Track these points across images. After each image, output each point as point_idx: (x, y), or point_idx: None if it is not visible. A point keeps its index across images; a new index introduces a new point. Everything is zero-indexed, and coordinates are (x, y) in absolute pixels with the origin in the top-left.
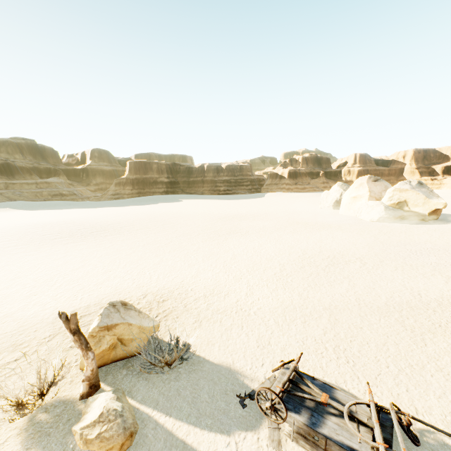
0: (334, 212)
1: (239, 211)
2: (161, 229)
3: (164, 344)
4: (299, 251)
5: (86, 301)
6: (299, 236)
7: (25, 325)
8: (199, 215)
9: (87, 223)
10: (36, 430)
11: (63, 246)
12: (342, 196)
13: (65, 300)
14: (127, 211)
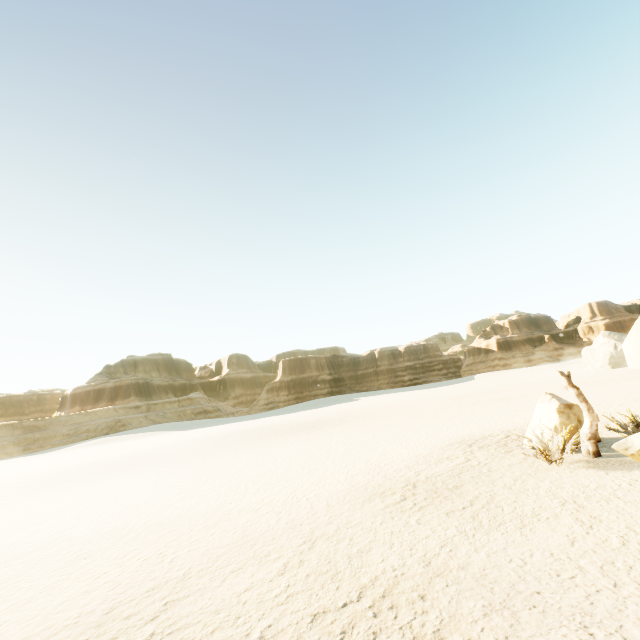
0: (619, 369)
1: (468, 391)
2: (397, 412)
3: (608, 438)
4: (637, 391)
5: (446, 441)
6: (610, 386)
7: (421, 454)
8: (419, 400)
9: (284, 424)
10: (588, 467)
11: (309, 433)
12: (618, 348)
13: (421, 444)
14: (309, 413)
